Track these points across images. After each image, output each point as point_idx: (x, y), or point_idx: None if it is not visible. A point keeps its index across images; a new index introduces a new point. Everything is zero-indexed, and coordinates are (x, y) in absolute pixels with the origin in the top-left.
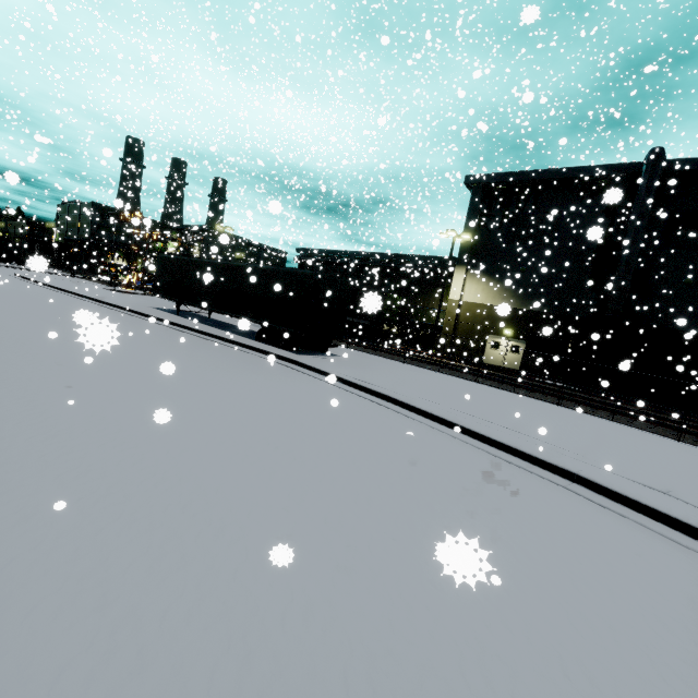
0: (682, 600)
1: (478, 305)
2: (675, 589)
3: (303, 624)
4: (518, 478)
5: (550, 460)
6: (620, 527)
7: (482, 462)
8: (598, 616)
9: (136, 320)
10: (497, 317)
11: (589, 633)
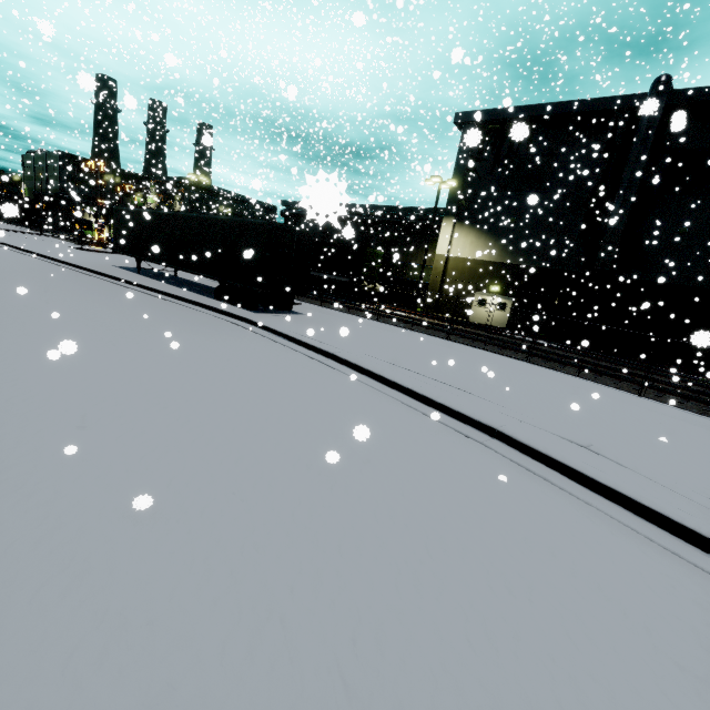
0: (543, 556)
1: (465, 260)
2: (543, 545)
3: (61, 595)
4: (434, 434)
5: (474, 416)
6: (519, 482)
7: (402, 420)
8: (433, 576)
9: (88, 278)
10: (485, 273)
11: (411, 593)
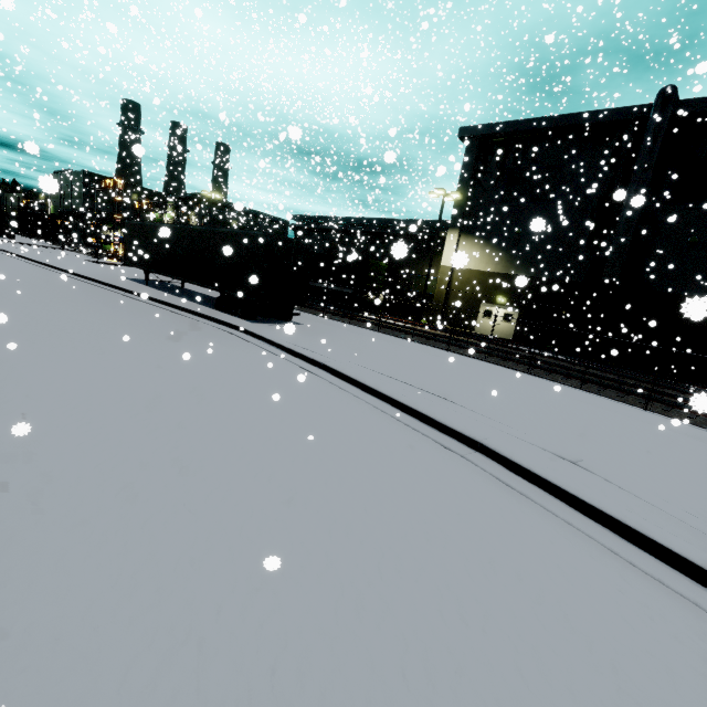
0: (508, 580)
1: (471, 272)
2: (510, 567)
3: None
4: (413, 447)
5: (457, 428)
6: (497, 499)
7: (383, 431)
8: (380, 599)
9: (96, 289)
10: (490, 284)
11: (350, 618)
